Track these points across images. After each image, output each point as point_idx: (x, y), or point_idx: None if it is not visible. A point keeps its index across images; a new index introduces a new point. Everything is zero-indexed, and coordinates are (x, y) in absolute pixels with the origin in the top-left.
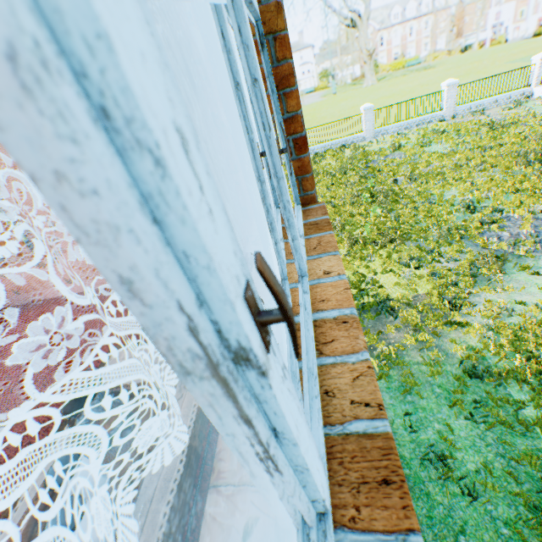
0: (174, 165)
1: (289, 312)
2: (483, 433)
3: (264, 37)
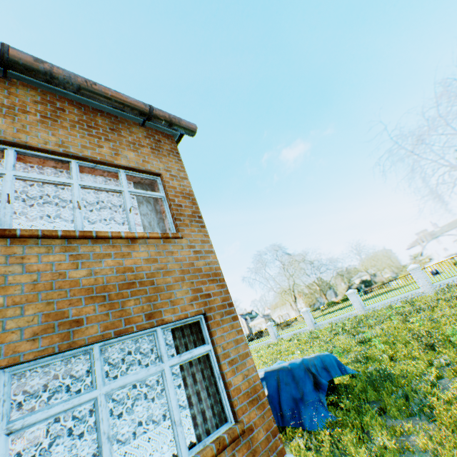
0: (76, 197)
1: (79, 204)
2: None
3: (166, 199)
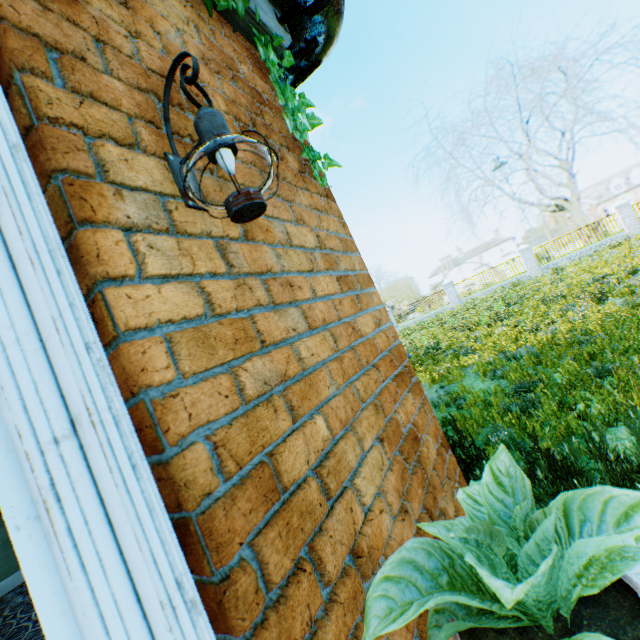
0: None
1: None
2: (500, 382)
3: None
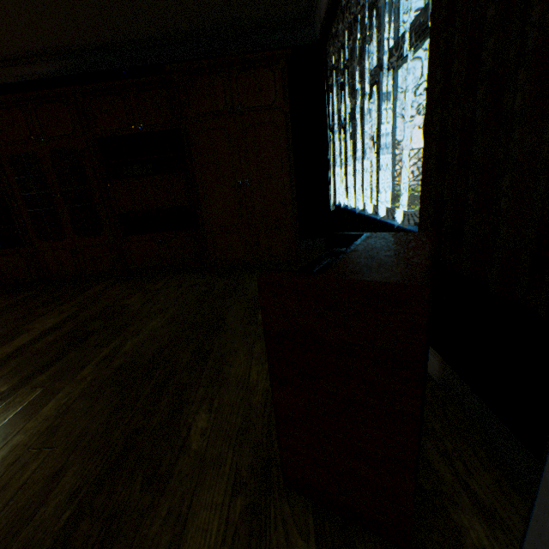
0: None
1: None
2: None
3: None
